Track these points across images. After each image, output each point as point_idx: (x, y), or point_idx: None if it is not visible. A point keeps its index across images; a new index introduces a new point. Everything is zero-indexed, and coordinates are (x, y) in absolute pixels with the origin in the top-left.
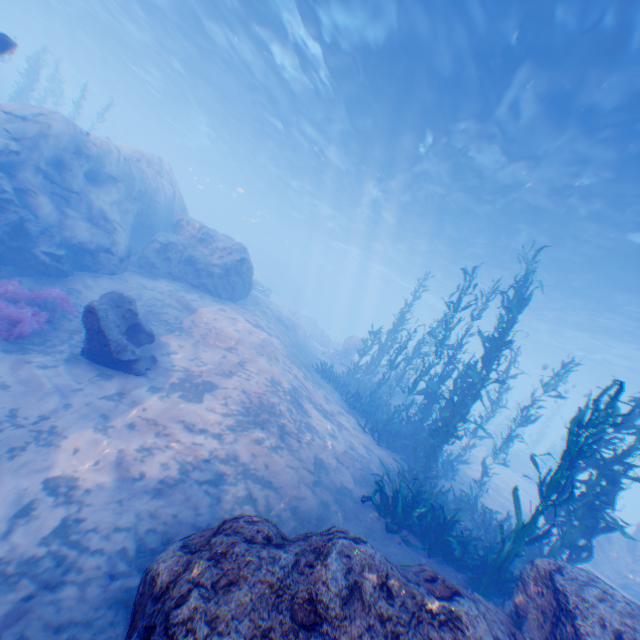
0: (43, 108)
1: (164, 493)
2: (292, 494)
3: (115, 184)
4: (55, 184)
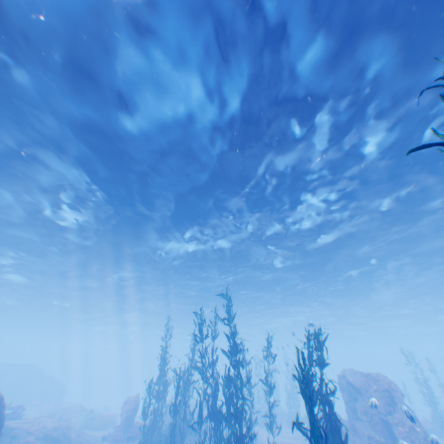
0: None
1: None
2: None
3: None
4: None
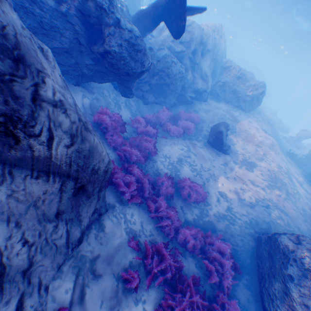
0: (188, 21)
1: (251, 207)
2: (296, 222)
3: (208, 54)
4: (191, 62)
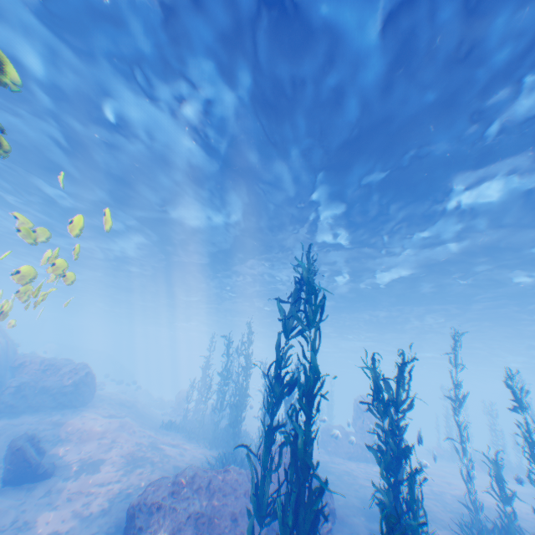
0: None
1: (107, 512)
2: None
3: None
4: None
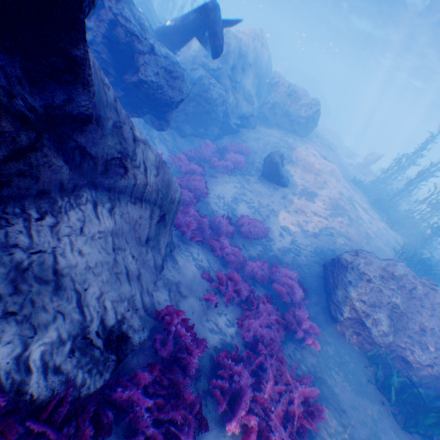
0: None
1: (315, 236)
2: (359, 245)
3: (250, 69)
4: (231, 81)
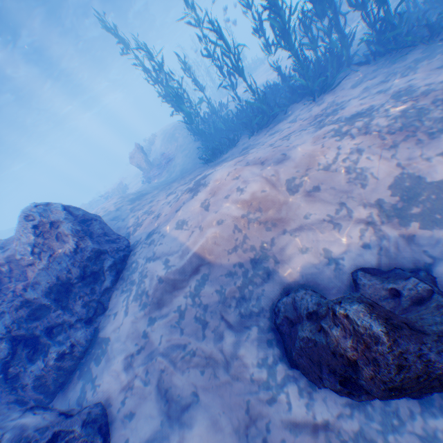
0: None
1: None
2: None
3: None
4: None
